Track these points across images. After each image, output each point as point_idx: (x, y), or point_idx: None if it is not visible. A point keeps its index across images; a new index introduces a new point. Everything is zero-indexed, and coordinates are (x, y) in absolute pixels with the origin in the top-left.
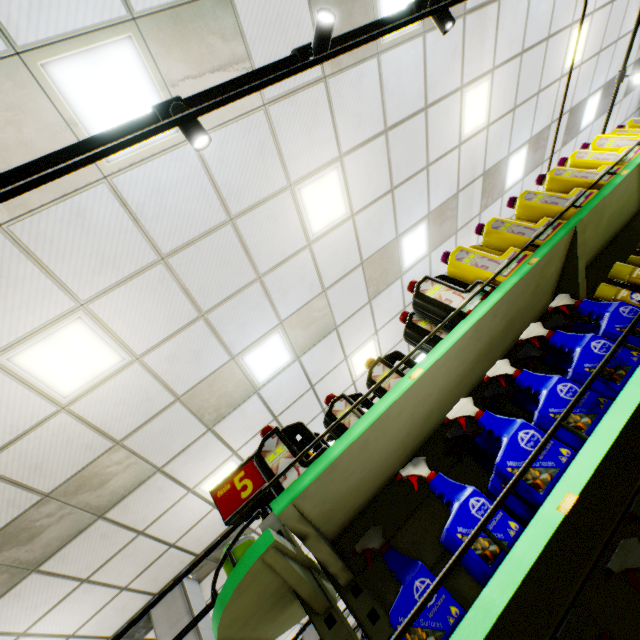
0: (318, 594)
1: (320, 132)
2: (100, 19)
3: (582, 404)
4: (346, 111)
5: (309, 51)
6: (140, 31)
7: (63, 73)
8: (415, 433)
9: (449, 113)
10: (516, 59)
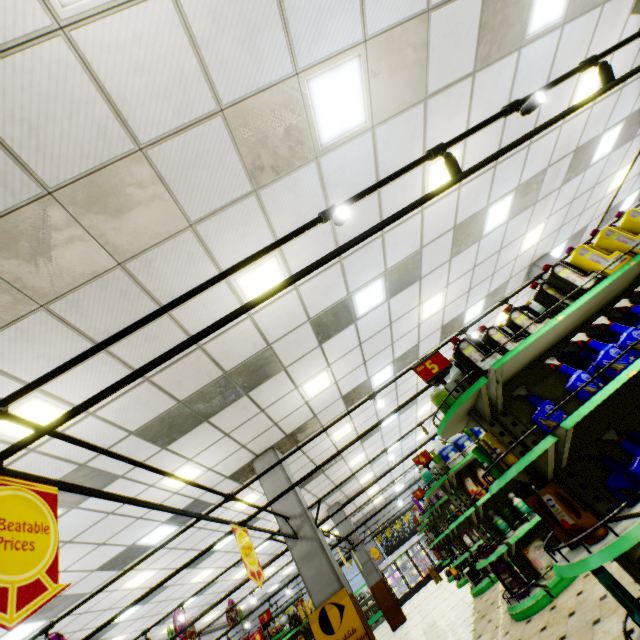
0: (489, 412)
1: (457, 118)
2: (346, 44)
3: None
4: (481, 99)
5: (516, 108)
6: (366, 50)
7: (316, 85)
8: (540, 350)
9: (562, 95)
10: (639, 39)
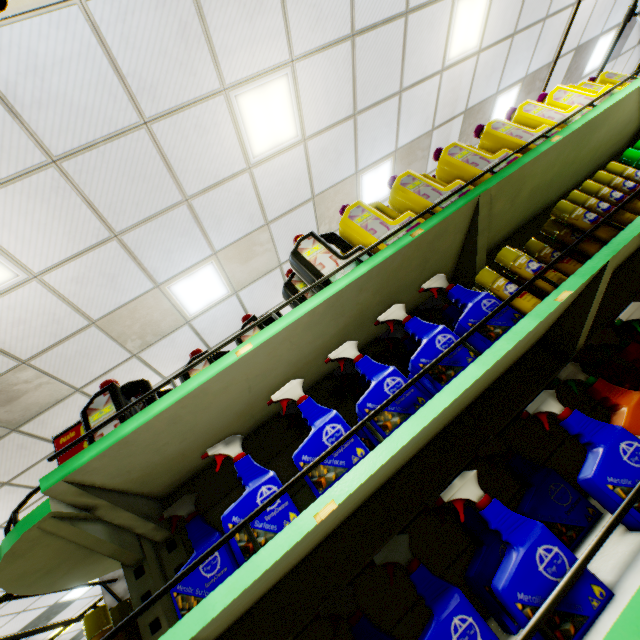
0: (126, 550)
1: (265, 21)
2: None
3: (401, 402)
4: None
5: None
6: None
7: None
8: (263, 403)
9: (435, 25)
10: None
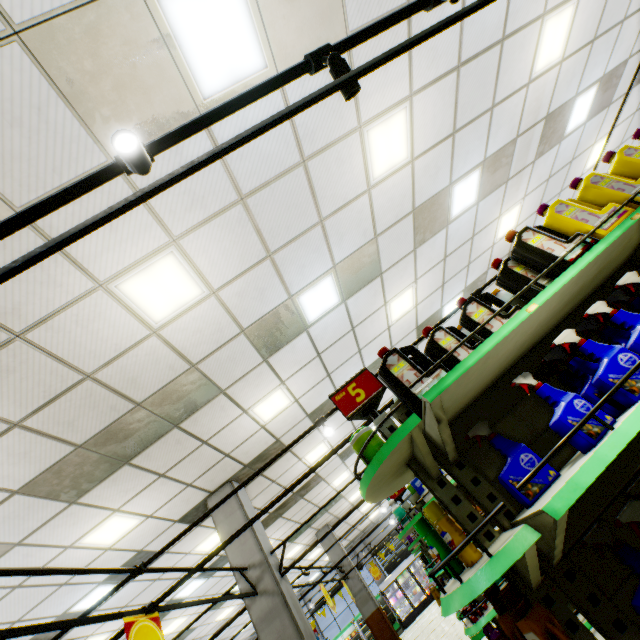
0: (435, 464)
1: (395, 68)
2: None
3: None
4: (423, 44)
5: None
6: None
7: (173, 4)
8: (509, 358)
9: (525, 46)
10: None
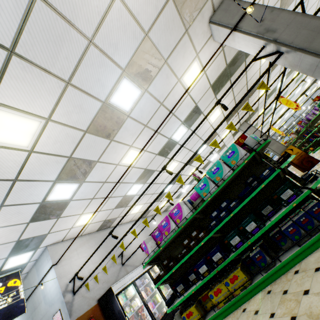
0: None
1: None
2: None
3: None
4: None
5: None
6: None
7: None
8: None
9: None
10: None
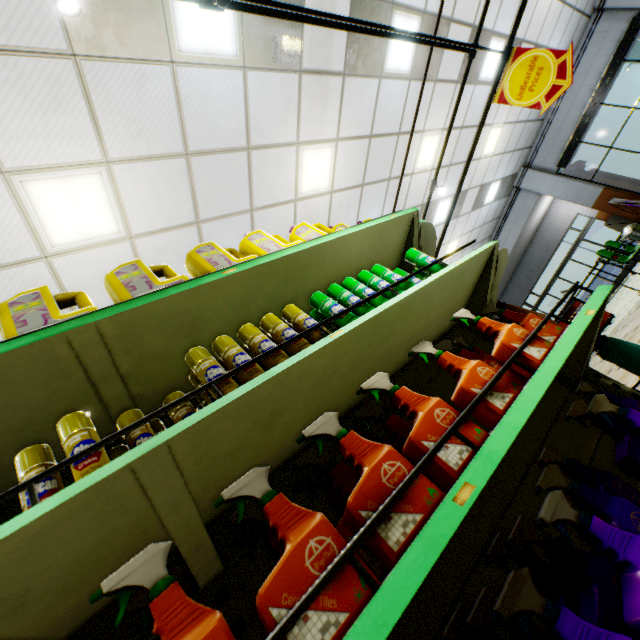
0: None
1: (66, 120)
2: None
3: None
4: (117, 110)
5: None
6: None
7: None
8: None
9: (282, 164)
10: (365, 140)
